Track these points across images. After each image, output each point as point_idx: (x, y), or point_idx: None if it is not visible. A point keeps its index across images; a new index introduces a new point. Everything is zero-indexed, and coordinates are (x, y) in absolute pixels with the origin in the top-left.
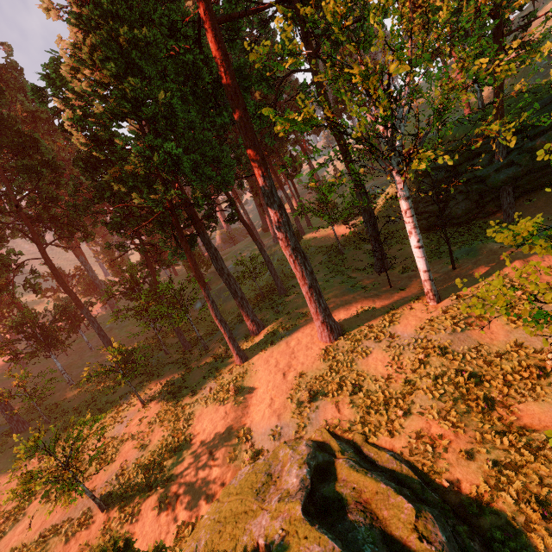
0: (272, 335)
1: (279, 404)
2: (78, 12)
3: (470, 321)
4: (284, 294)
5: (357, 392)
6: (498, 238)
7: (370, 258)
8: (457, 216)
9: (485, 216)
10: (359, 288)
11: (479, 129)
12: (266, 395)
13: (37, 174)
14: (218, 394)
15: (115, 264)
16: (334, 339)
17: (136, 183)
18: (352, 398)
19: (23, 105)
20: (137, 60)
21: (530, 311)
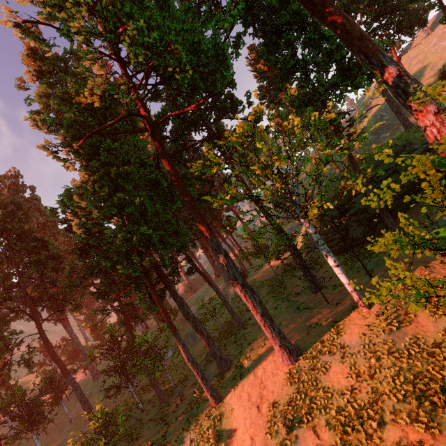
0: (239, 368)
1: (259, 442)
2: (86, 165)
3: (400, 319)
4: (242, 327)
5: (329, 411)
6: (376, 248)
7: (305, 282)
8: (359, 238)
9: (379, 234)
10: (303, 309)
11: (341, 185)
12: (246, 435)
13: (44, 265)
14: (199, 445)
15: (95, 328)
16: (294, 360)
17: (119, 258)
18: (326, 419)
19: (38, 220)
20: (121, 183)
21: (404, 292)
